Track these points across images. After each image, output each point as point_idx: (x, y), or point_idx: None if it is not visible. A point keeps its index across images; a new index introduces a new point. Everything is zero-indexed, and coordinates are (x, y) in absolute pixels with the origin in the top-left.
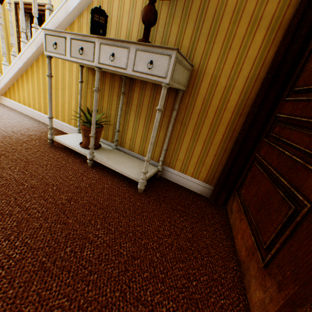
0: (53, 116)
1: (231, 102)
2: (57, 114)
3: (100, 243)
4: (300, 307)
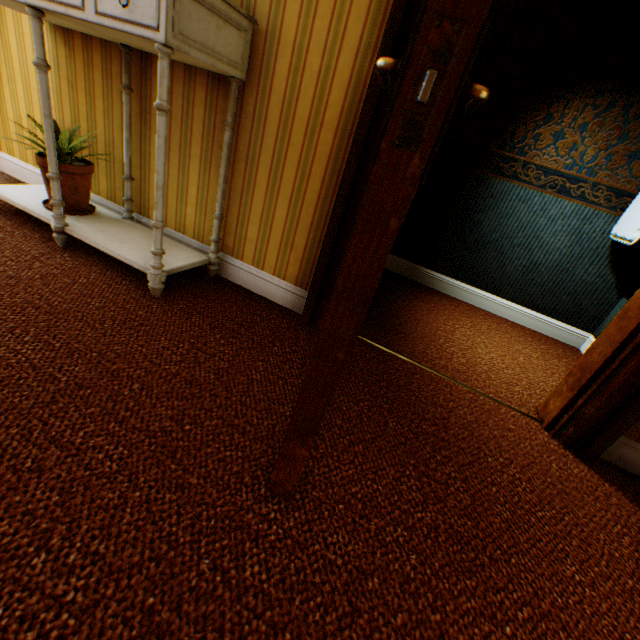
0: (3, 148)
1: (332, 108)
2: (10, 144)
3: (17, 361)
4: (311, 436)
